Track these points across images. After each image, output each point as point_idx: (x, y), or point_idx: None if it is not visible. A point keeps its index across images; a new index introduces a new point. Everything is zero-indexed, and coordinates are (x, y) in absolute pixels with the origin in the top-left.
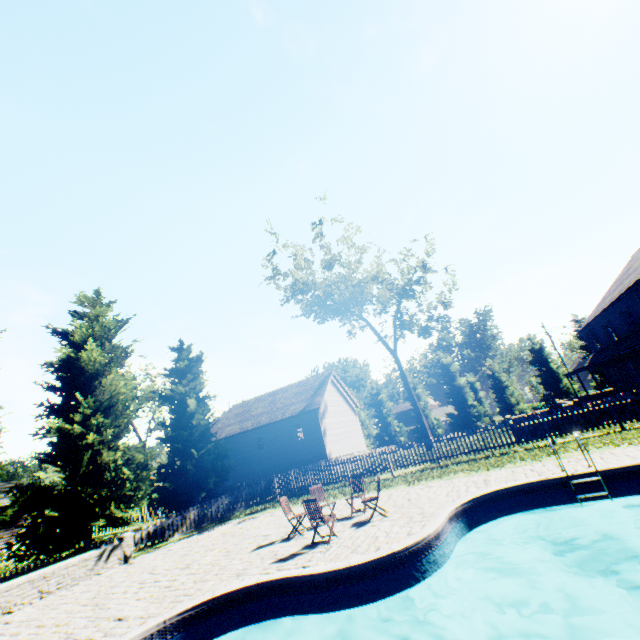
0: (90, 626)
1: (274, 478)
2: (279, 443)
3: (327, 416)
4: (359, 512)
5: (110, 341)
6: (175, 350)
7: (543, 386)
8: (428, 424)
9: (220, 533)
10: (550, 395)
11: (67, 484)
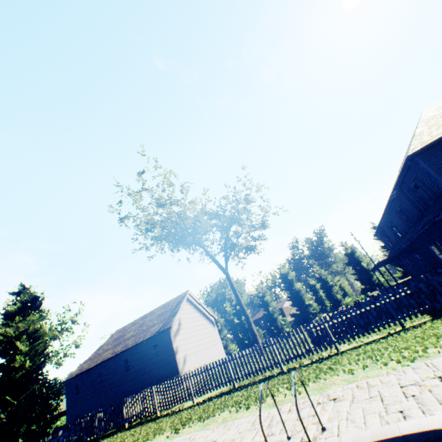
0: None
1: (95, 414)
2: (141, 363)
3: (181, 332)
4: None
5: None
6: (14, 294)
7: (360, 281)
8: (277, 325)
9: None
10: (366, 288)
11: None
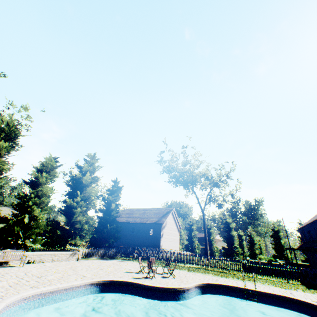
0: (75, 274)
1: (136, 248)
2: (141, 233)
3: (165, 228)
4: (165, 273)
5: (93, 173)
6: (113, 181)
7: (274, 250)
8: (212, 248)
9: (112, 262)
10: (277, 256)
11: (66, 223)
